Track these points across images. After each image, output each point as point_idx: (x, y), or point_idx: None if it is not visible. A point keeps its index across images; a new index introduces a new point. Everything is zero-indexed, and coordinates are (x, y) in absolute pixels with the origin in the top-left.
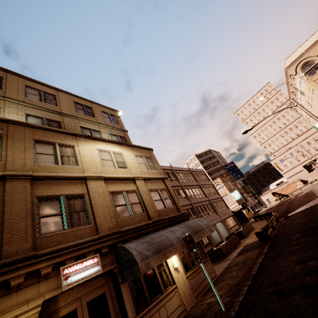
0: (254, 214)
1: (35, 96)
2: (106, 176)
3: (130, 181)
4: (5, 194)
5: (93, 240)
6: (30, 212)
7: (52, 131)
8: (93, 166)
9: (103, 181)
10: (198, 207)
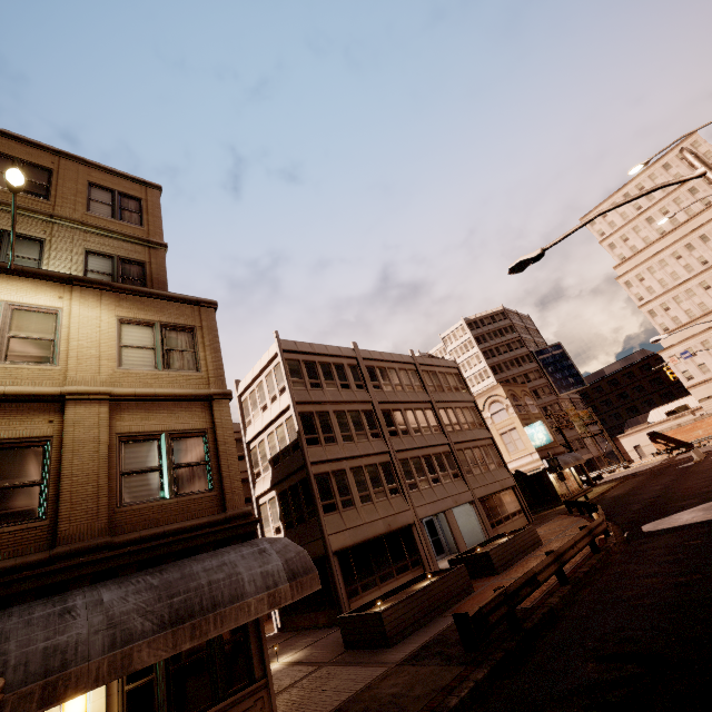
0: (587, 485)
1: None
2: None
3: (46, 405)
4: None
5: None
6: None
7: None
8: None
9: None
10: (408, 461)
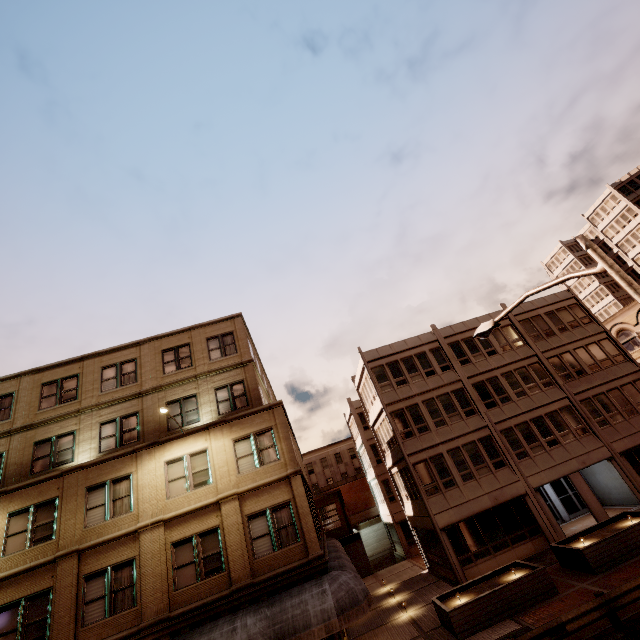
0: None
1: (111, 381)
2: (167, 517)
3: (213, 507)
4: (57, 580)
5: (130, 634)
6: (74, 601)
7: (107, 461)
8: (152, 503)
9: (163, 526)
10: (512, 429)
